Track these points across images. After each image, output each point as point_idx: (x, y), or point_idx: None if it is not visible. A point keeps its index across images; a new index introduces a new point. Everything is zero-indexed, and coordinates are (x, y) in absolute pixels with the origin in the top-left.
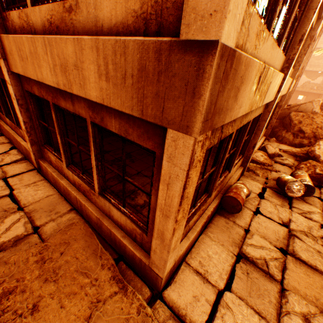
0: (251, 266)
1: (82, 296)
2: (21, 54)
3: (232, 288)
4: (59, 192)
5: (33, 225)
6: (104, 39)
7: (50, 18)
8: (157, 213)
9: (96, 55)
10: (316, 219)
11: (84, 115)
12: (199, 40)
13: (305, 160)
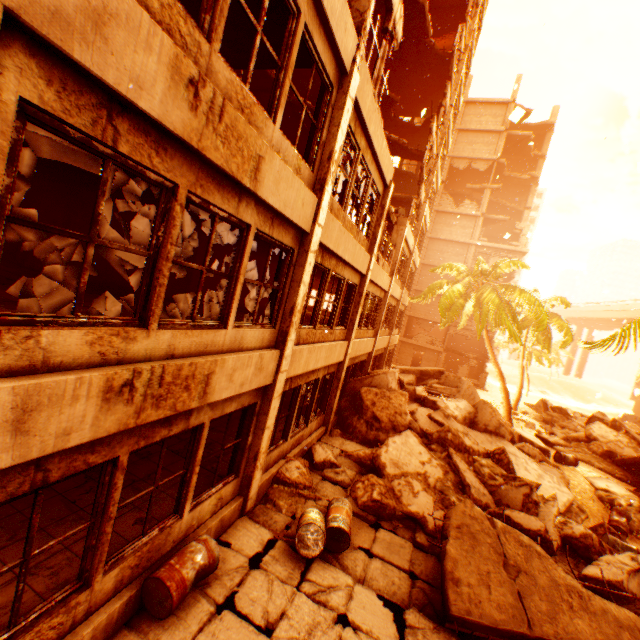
0: None
1: None
2: None
3: None
4: None
5: None
6: None
7: None
8: None
9: None
10: (335, 602)
11: None
12: None
13: (372, 471)
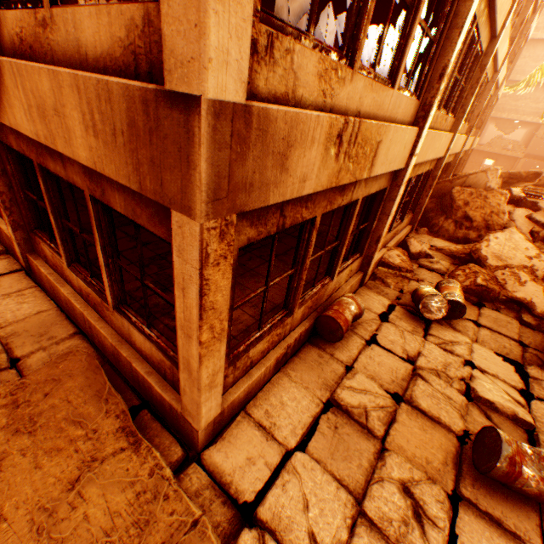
0: (344, 418)
1: (70, 453)
2: None
3: (309, 448)
4: (58, 307)
5: (10, 357)
6: (84, 76)
7: (20, 32)
8: (178, 333)
9: (78, 98)
10: (459, 352)
11: (80, 185)
12: (184, 93)
13: (467, 264)
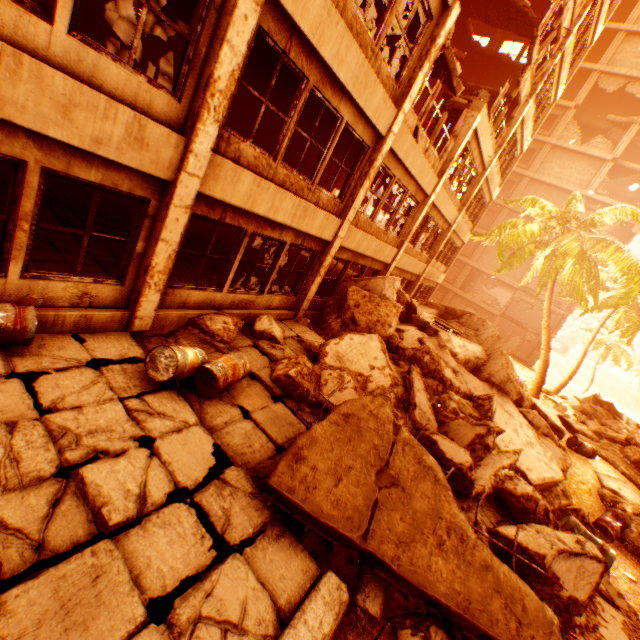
0: None
1: None
2: None
3: None
4: None
5: None
6: None
7: None
8: None
9: None
10: (153, 426)
11: None
12: None
13: (315, 360)
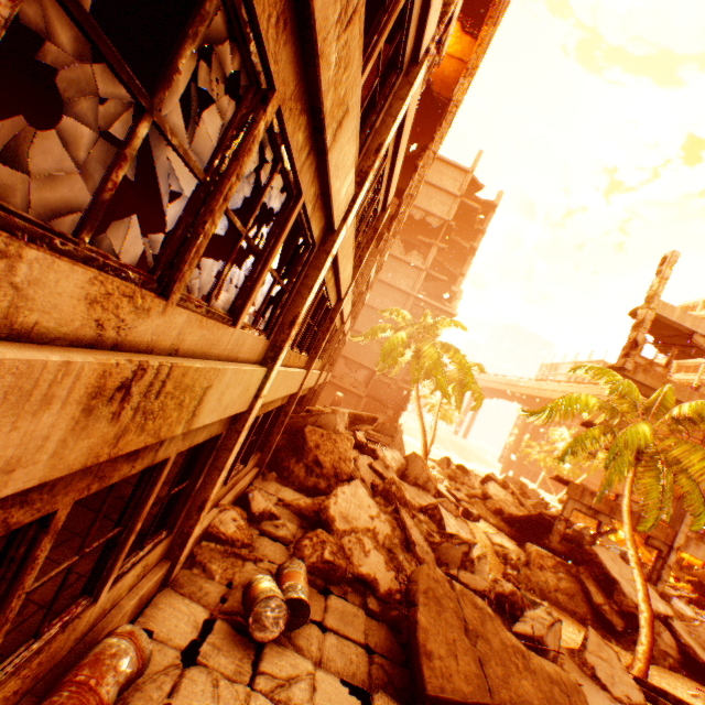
0: None
1: None
2: None
3: None
4: None
5: None
6: None
7: None
8: None
9: None
10: (299, 698)
11: None
12: None
13: (316, 525)
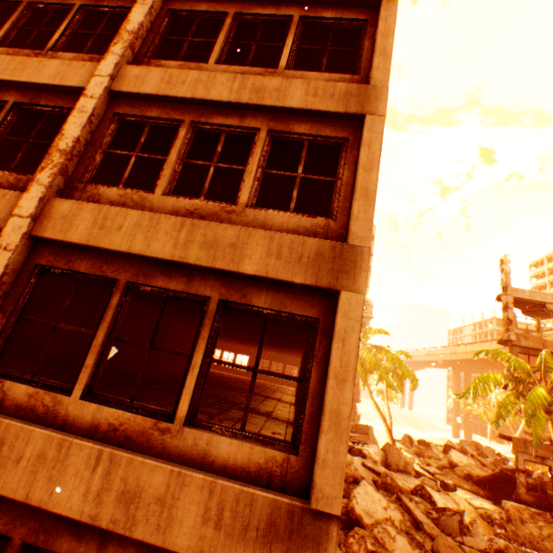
0: None
1: None
2: (3, 448)
3: None
4: None
5: None
6: (225, 483)
7: (117, 423)
8: None
9: (206, 495)
10: None
11: None
12: (326, 511)
13: (349, 524)
